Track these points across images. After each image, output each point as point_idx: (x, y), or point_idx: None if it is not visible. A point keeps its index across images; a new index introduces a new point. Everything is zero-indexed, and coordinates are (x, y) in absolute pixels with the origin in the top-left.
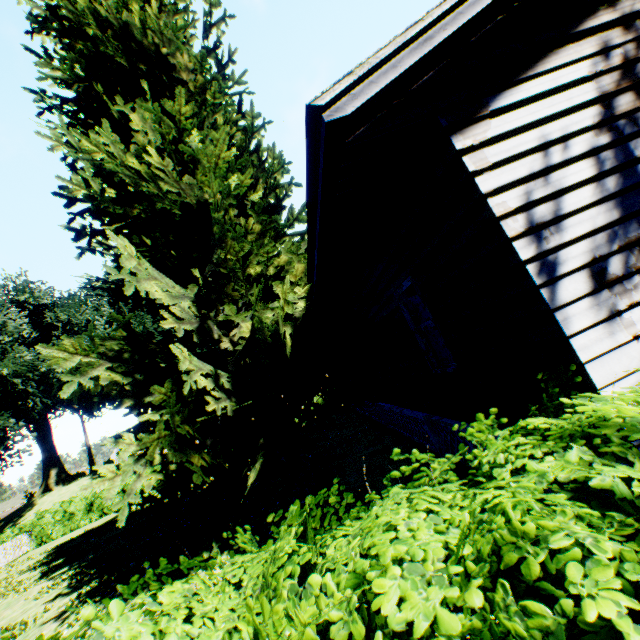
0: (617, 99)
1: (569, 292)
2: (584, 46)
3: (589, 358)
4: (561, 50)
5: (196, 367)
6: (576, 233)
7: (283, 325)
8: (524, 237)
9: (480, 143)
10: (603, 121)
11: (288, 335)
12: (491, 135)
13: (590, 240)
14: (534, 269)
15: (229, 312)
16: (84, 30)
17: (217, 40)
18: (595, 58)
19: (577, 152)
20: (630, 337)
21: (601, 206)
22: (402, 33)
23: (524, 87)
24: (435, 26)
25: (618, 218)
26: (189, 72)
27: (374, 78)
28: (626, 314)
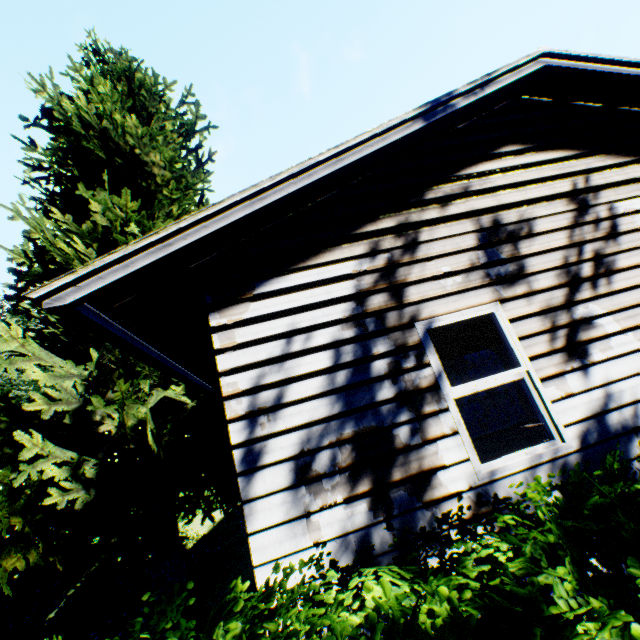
0: (372, 297)
1: (267, 484)
2: (358, 247)
3: (263, 561)
4: (336, 248)
5: (51, 454)
6: (294, 422)
7: (149, 422)
8: (242, 420)
9: (234, 323)
10: (354, 316)
11: (149, 434)
12: (247, 316)
13: (305, 431)
14: (241, 455)
15: (98, 402)
16: (71, 128)
17: (199, 143)
18: (364, 258)
19: (320, 342)
20: (312, 542)
21: (326, 398)
22: (136, 242)
23: (292, 276)
24: (179, 235)
25: (339, 412)
26: (161, 168)
27: (105, 274)
28: (315, 516)
